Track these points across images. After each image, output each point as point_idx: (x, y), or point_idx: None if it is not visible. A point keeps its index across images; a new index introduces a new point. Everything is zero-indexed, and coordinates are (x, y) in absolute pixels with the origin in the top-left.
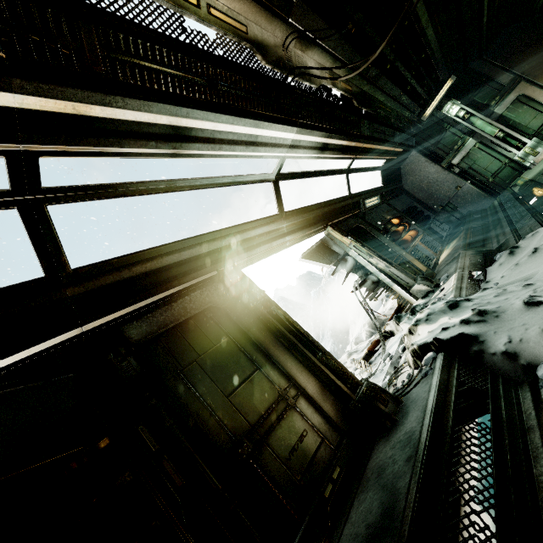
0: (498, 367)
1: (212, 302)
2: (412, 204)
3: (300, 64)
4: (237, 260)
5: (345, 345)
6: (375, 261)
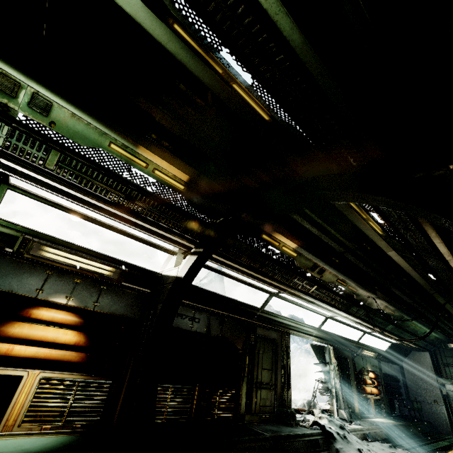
0: (331, 450)
1: (276, 339)
2: (399, 376)
3: (371, 301)
4: (291, 331)
5: None
6: (336, 381)
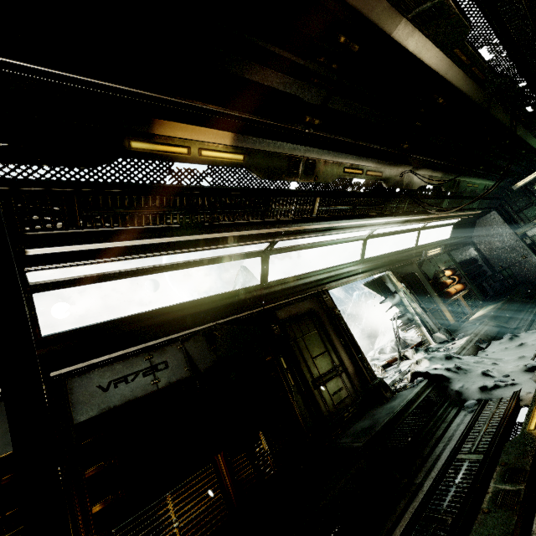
0: (450, 396)
1: (312, 308)
2: (475, 255)
3: (408, 179)
4: (328, 285)
5: (369, 350)
6: (415, 306)
